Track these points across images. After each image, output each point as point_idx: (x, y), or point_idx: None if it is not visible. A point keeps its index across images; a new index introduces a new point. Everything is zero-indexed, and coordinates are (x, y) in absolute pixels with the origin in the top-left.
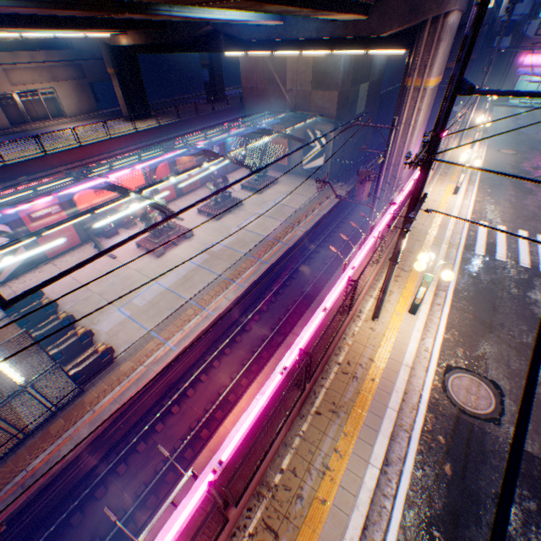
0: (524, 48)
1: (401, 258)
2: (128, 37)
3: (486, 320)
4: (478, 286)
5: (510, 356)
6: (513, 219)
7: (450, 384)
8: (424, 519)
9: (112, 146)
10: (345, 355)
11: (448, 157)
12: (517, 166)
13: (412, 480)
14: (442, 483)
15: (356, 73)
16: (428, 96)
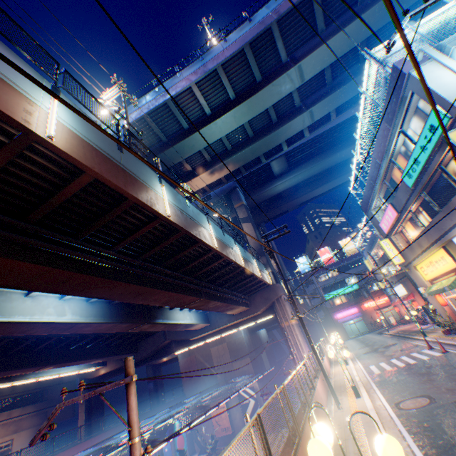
0: (332, 312)
1: (336, 388)
2: (107, 366)
3: (400, 384)
4: (386, 379)
5: (421, 385)
6: (384, 358)
7: (401, 405)
8: (430, 441)
9: (80, 448)
10: (334, 423)
11: (333, 358)
12: (371, 347)
13: (412, 436)
14: (427, 428)
15: (255, 345)
16: (296, 326)
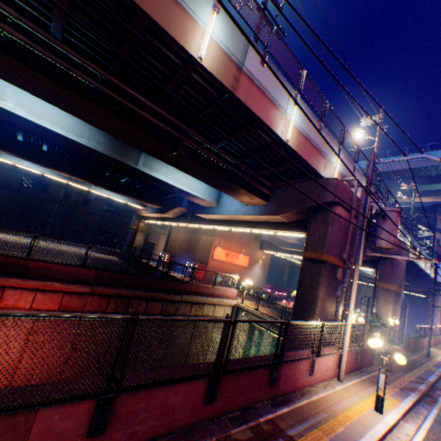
0: None
1: None
2: None
3: None
4: None
5: None
6: None
7: None
8: None
9: None
10: None
11: None
12: None
13: None
14: None
15: None
16: (438, 310)
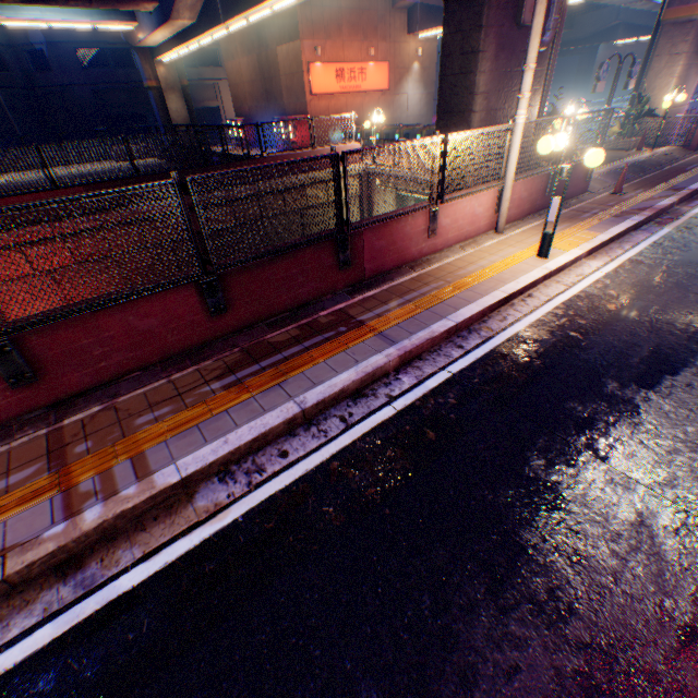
0: None
1: None
2: None
3: None
4: None
5: None
6: None
7: None
8: None
9: None
10: None
11: None
12: None
13: None
14: None
15: None
16: None
